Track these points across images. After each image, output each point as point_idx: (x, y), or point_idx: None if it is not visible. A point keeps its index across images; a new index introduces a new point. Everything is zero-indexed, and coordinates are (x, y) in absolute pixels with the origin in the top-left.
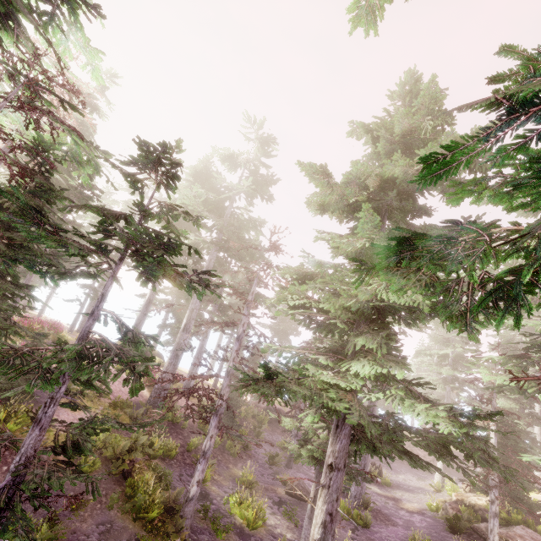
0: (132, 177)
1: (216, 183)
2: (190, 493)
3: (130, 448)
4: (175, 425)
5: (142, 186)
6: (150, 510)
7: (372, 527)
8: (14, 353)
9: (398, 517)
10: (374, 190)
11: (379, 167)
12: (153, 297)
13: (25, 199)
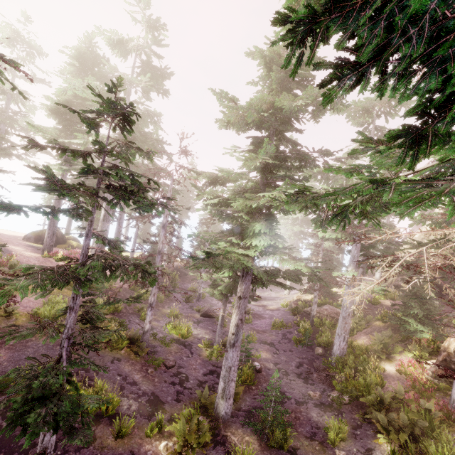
0: (92, 122)
1: (107, 72)
2: (145, 328)
3: None
4: (112, 291)
5: (98, 126)
6: (119, 344)
7: (252, 322)
8: (54, 273)
9: (266, 314)
10: (267, 115)
11: (270, 92)
12: None
13: (52, 172)
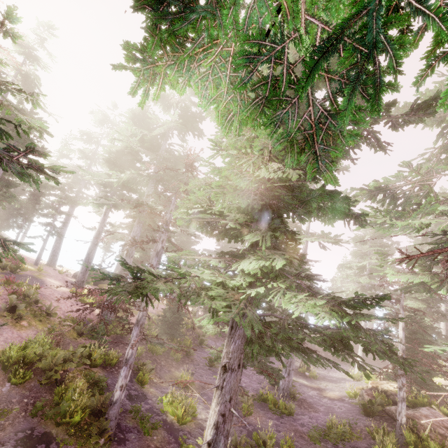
0: None
1: (152, 124)
2: (114, 397)
3: (67, 359)
4: (123, 338)
5: None
6: (77, 415)
7: (296, 415)
8: None
9: (320, 405)
10: None
11: None
12: (102, 229)
13: None
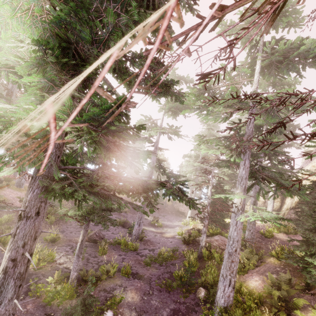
0: None
1: None
2: None
3: None
4: None
5: None
6: None
7: (140, 250)
8: None
9: (159, 242)
10: None
11: None
12: None
13: None
